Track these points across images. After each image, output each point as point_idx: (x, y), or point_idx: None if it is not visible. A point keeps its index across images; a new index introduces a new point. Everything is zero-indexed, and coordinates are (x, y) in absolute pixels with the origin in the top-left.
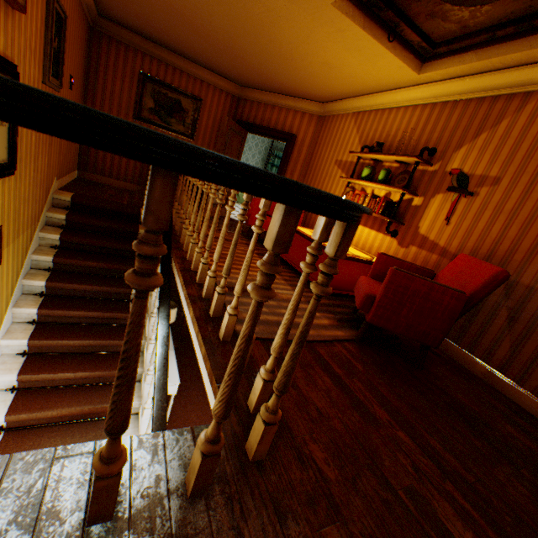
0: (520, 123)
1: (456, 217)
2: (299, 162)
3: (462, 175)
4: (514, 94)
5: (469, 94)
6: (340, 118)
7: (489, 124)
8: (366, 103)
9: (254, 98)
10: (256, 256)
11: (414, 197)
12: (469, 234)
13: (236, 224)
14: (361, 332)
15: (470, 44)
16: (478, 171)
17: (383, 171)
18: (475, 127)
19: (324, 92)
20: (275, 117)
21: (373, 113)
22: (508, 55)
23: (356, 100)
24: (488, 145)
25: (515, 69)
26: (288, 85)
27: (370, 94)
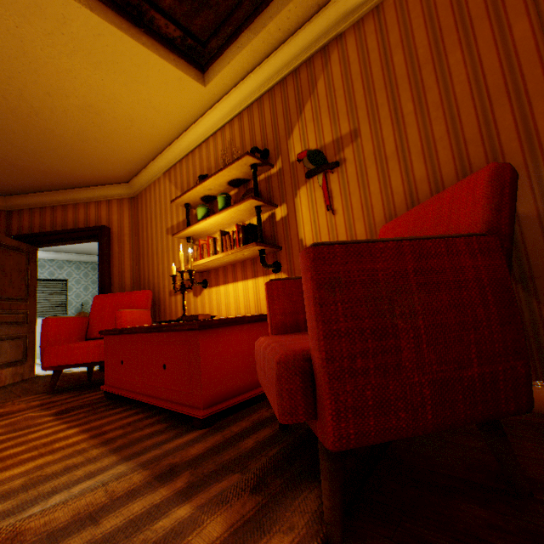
0: (337, 72)
1: (339, 198)
2: (126, 255)
3: (313, 152)
4: (312, 57)
5: (268, 83)
6: (154, 187)
7: (307, 94)
8: (172, 156)
9: (33, 204)
10: (48, 420)
11: (274, 211)
12: (369, 206)
13: (50, 379)
14: (335, 493)
15: (239, 25)
16: (328, 139)
17: (220, 196)
18: (294, 105)
19: (117, 162)
20: (72, 216)
21: (184, 160)
22: (281, 11)
23: (160, 158)
24: (319, 110)
25: (297, 33)
26: (67, 167)
27: (171, 144)
